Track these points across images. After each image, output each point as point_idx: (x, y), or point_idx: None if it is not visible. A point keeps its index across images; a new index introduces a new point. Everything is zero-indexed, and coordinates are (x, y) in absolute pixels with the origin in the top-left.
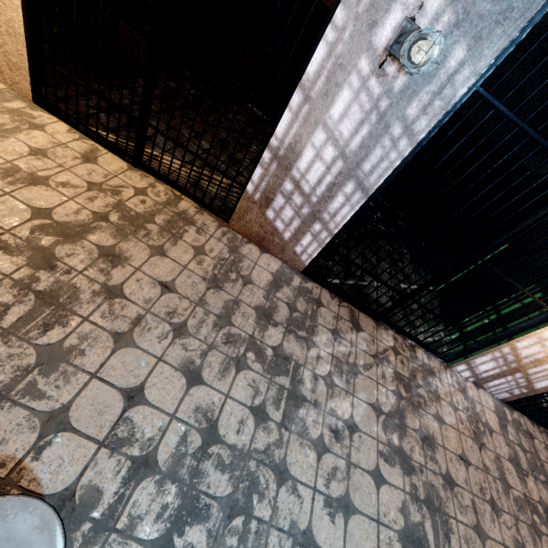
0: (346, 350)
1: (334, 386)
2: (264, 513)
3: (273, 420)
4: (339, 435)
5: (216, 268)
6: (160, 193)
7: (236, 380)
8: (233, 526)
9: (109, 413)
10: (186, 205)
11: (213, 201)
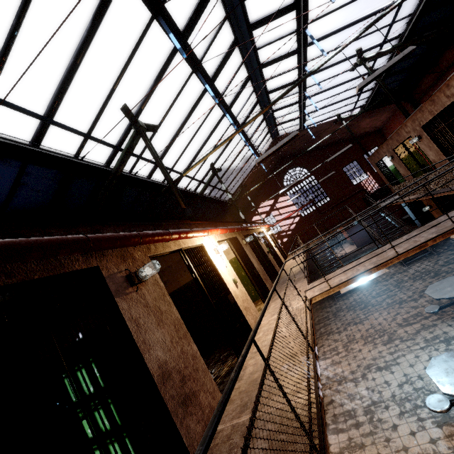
0: (345, 399)
1: (360, 397)
2: (403, 395)
3: (385, 404)
4: (372, 390)
5: (356, 451)
6: None
7: (385, 417)
8: (411, 398)
9: (421, 434)
10: None
11: None
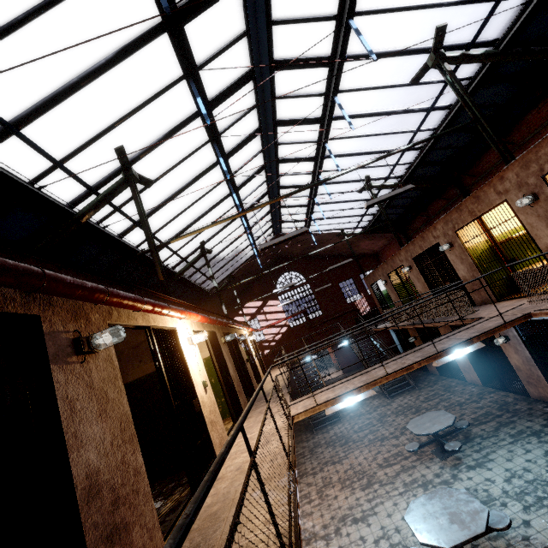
0: None
1: None
2: None
3: None
4: None
5: None
6: None
7: None
8: None
9: None
10: None
11: None
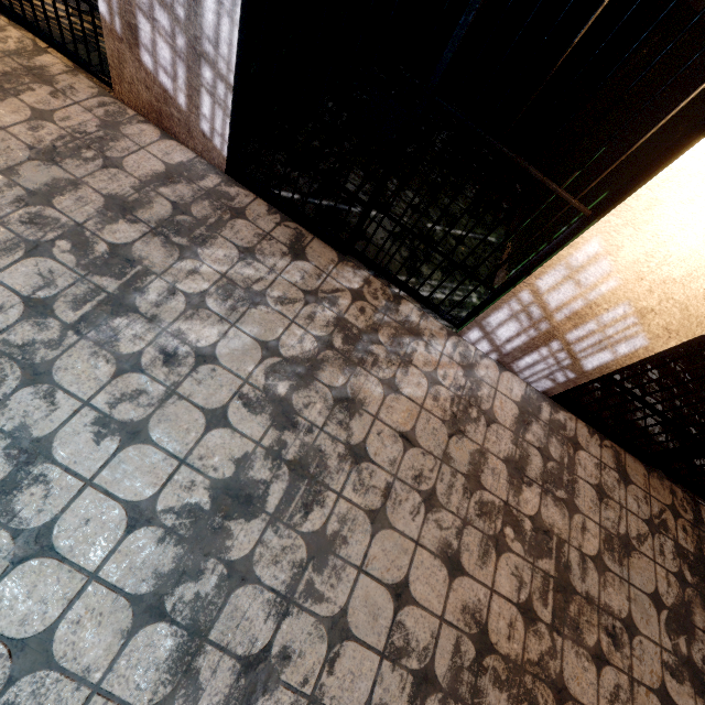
0: (255, 275)
1: (202, 308)
2: None
3: (59, 319)
4: (174, 360)
5: (61, 140)
6: (9, 39)
7: (19, 265)
8: None
9: None
10: (49, 61)
11: (89, 55)
